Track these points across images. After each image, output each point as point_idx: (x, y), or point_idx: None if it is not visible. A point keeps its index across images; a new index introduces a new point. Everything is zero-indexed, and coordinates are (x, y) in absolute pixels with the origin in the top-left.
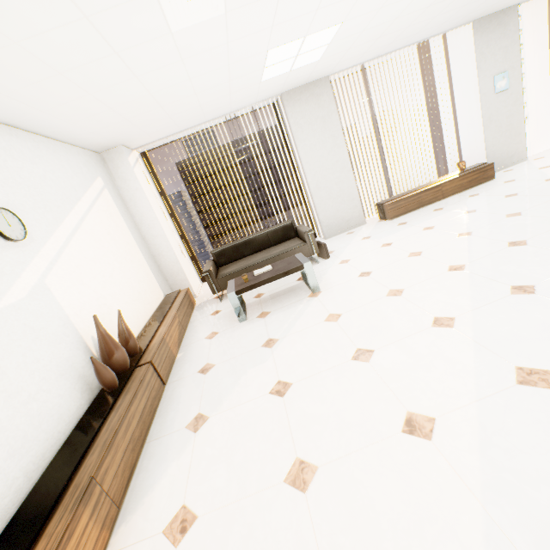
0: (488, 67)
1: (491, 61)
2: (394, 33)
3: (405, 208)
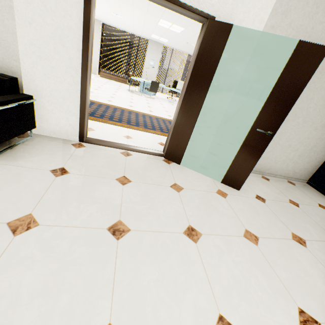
0: (150, 56)
1: (151, 55)
2: (113, 23)
3: (106, 76)
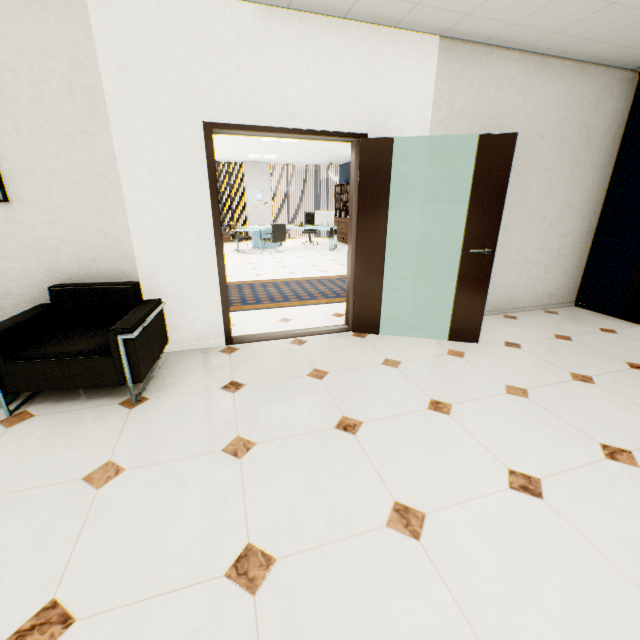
0: (253, 186)
1: (255, 184)
2: None
3: None
